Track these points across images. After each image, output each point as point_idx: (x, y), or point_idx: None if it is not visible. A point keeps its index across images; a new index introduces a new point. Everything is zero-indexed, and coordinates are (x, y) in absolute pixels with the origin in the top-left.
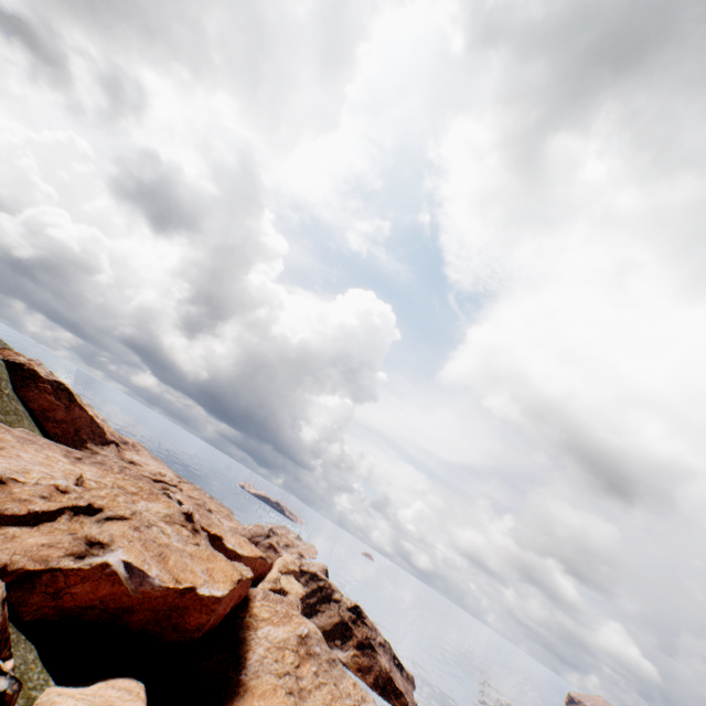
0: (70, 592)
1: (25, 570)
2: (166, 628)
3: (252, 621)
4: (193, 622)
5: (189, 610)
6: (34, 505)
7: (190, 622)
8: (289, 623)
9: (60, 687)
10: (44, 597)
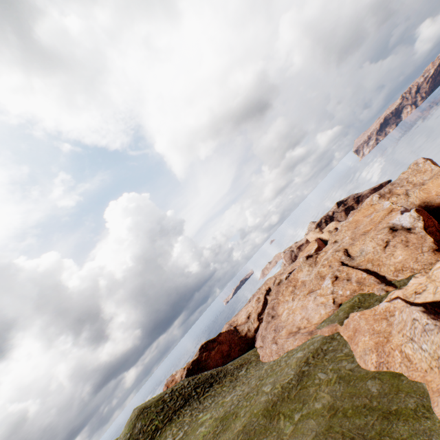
0: (437, 225)
1: (434, 242)
2: None
3: None
4: None
5: None
6: (361, 277)
7: None
8: None
9: None
10: None
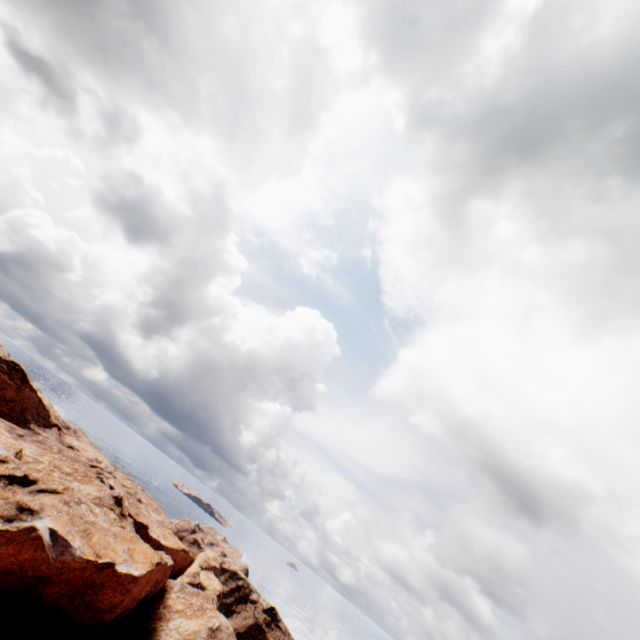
0: None
1: None
2: (78, 605)
3: (165, 612)
4: (106, 601)
5: (104, 587)
6: None
7: (103, 601)
8: (202, 616)
9: None
10: None
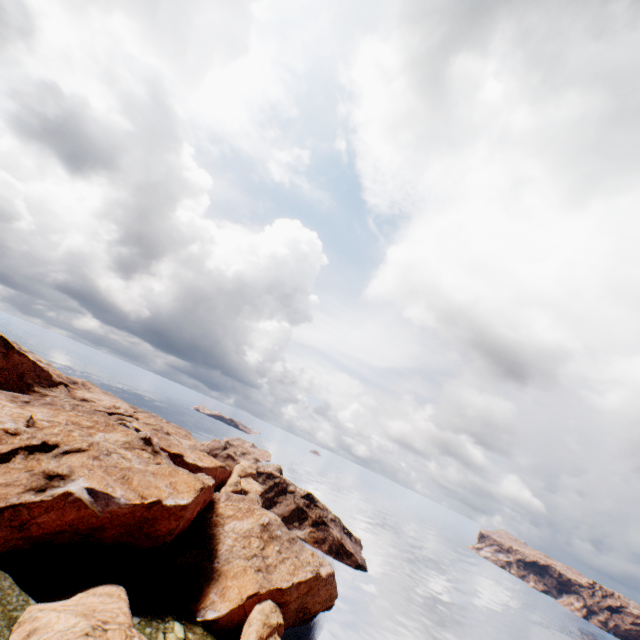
0: (36, 523)
1: None
2: (139, 538)
3: (218, 520)
4: (164, 529)
5: (158, 520)
6: None
7: (161, 530)
8: (252, 516)
9: (41, 604)
10: (10, 531)
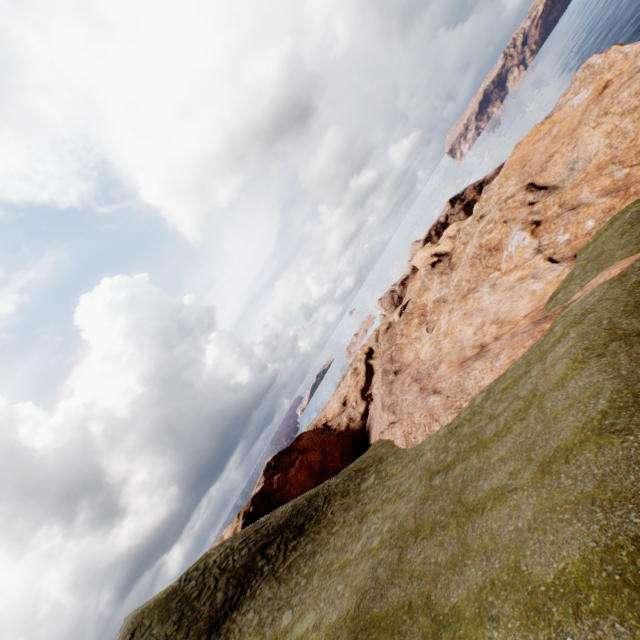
0: None
1: None
2: None
3: None
4: None
5: None
6: (614, 181)
7: None
8: None
9: None
10: None
